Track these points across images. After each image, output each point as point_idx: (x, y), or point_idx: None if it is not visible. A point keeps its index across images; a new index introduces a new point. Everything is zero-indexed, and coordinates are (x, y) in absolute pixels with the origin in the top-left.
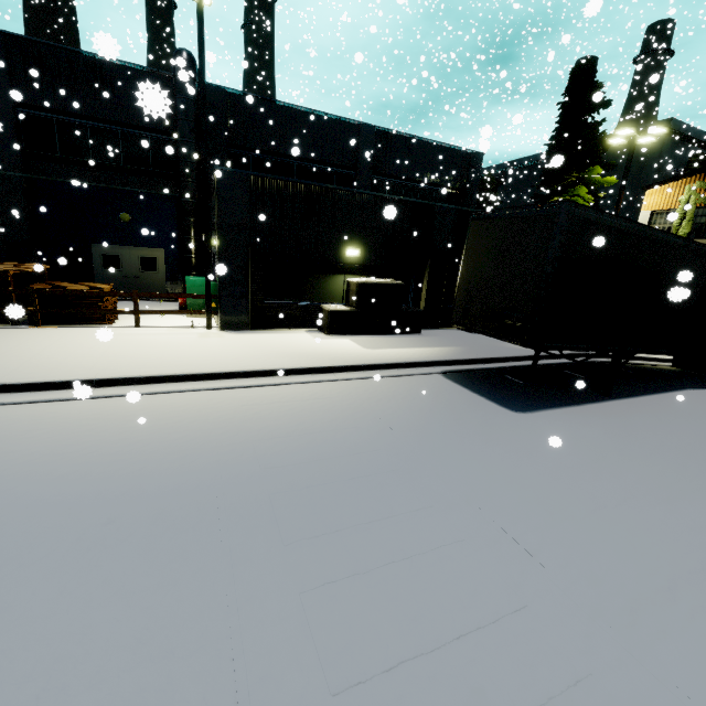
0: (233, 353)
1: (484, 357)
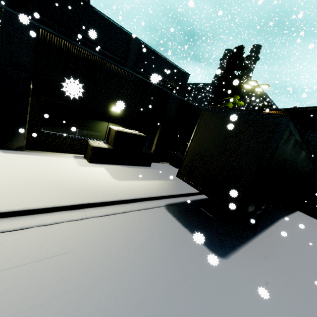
0: None
1: (188, 193)
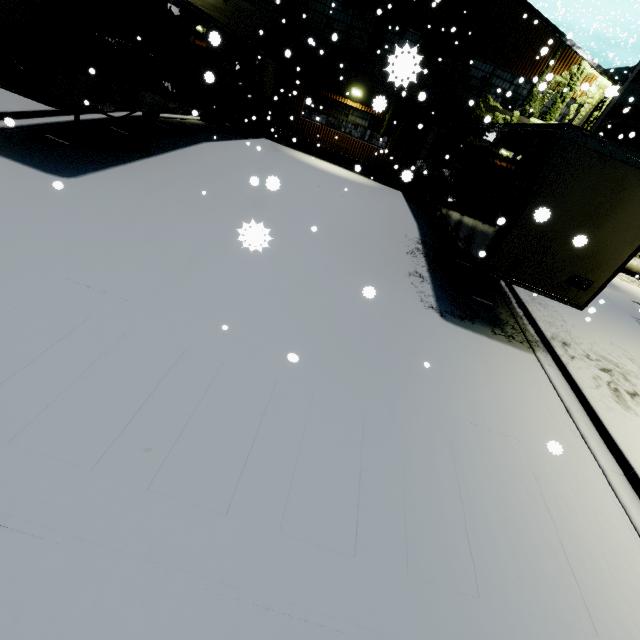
0: None
1: (12, 111)
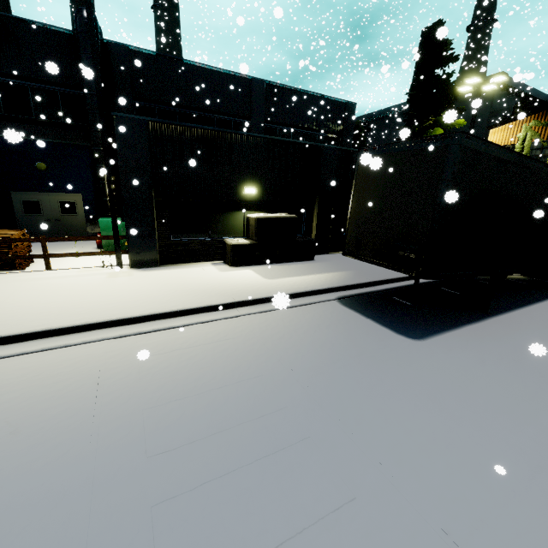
0: (138, 294)
1: (373, 281)
